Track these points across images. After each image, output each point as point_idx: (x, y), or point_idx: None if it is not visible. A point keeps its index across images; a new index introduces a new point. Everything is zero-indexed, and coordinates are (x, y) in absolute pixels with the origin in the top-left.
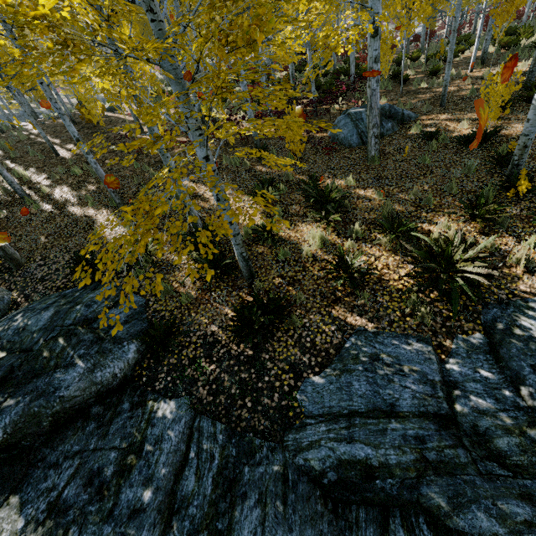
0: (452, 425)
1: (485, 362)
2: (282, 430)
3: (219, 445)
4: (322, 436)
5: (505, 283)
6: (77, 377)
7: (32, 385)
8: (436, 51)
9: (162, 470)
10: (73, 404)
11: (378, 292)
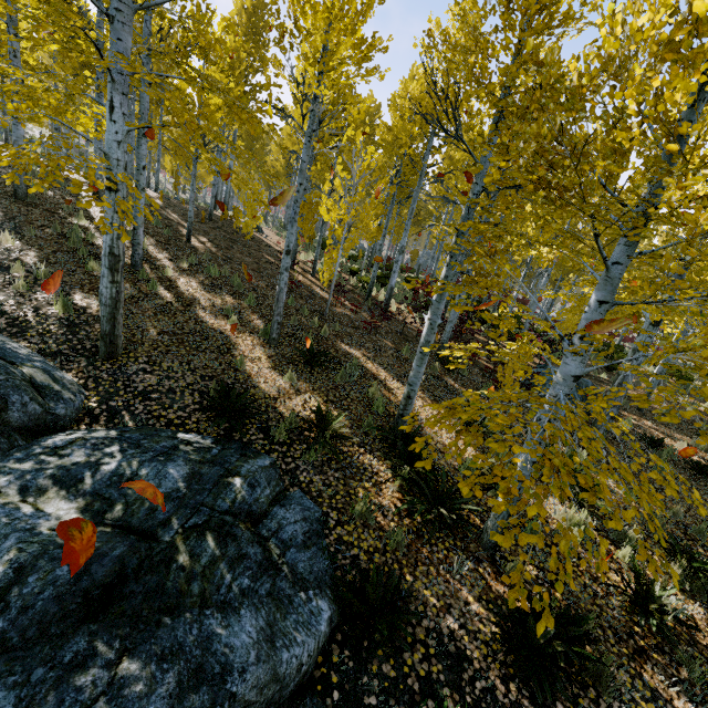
0: None
1: None
2: None
3: None
4: None
5: None
6: (251, 647)
7: (167, 634)
8: (604, 348)
9: None
10: None
11: (703, 665)
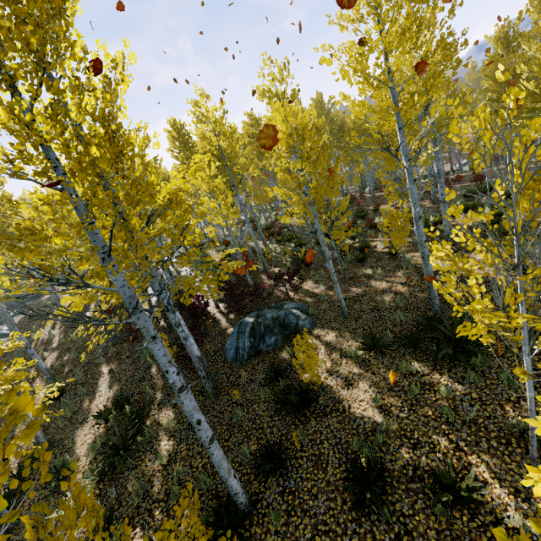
0: None
1: None
2: None
3: None
4: None
5: None
6: None
7: None
8: None
9: None
10: None
11: None
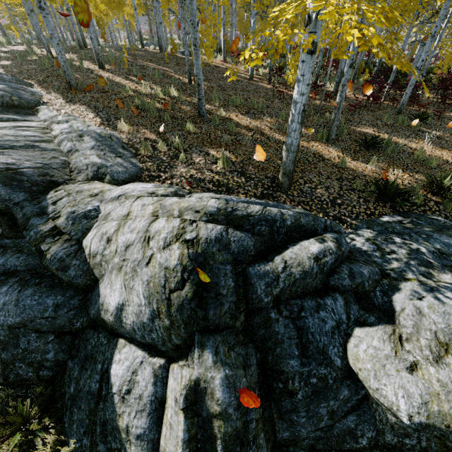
0: None
1: None
2: None
3: None
4: None
5: None
6: None
7: None
8: None
9: None
10: None
11: None
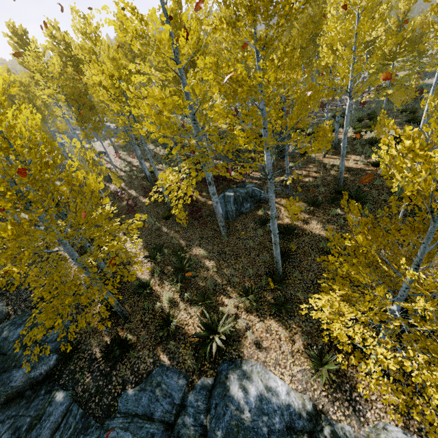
0: (171, 429)
1: (204, 396)
2: (106, 417)
3: (76, 421)
4: (118, 425)
5: (239, 348)
6: (22, 375)
7: (1, 377)
8: (313, 131)
9: (46, 431)
10: (17, 390)
11: (181, 341)
